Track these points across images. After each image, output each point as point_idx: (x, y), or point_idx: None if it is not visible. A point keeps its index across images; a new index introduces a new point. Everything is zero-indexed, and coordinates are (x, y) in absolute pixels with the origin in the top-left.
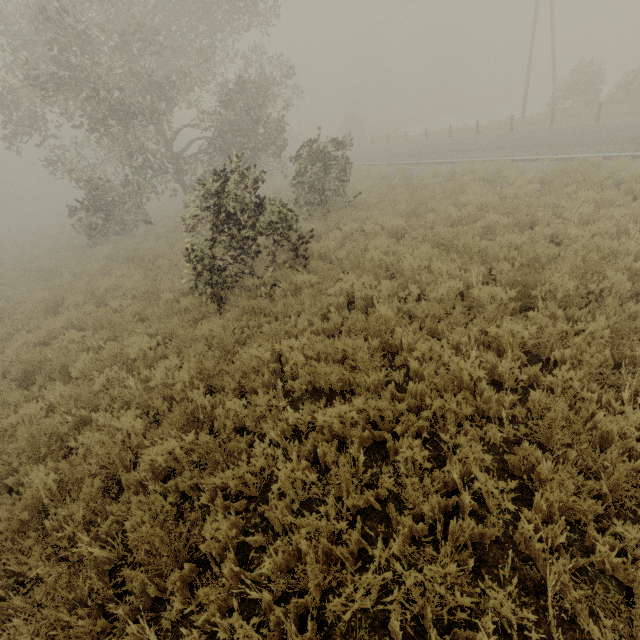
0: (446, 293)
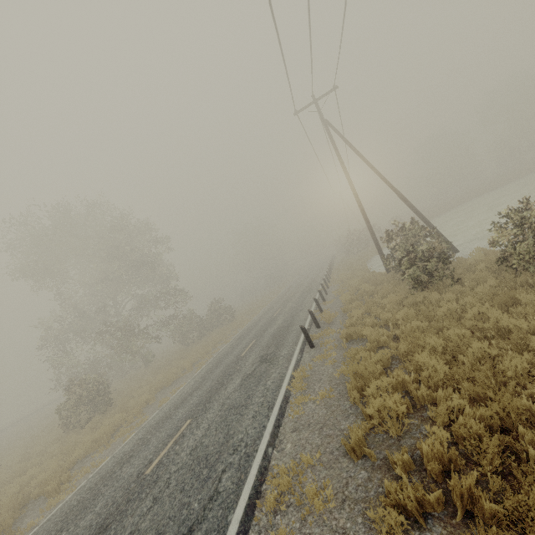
0: None
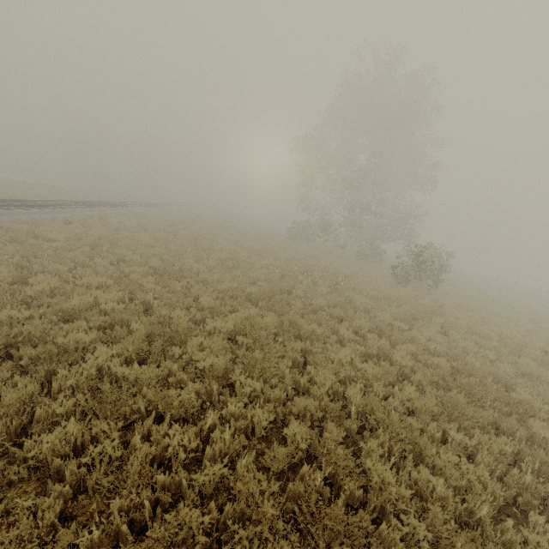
0: (502, 314)
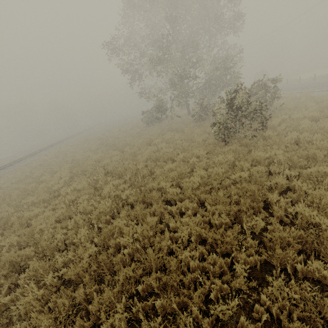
0: None
